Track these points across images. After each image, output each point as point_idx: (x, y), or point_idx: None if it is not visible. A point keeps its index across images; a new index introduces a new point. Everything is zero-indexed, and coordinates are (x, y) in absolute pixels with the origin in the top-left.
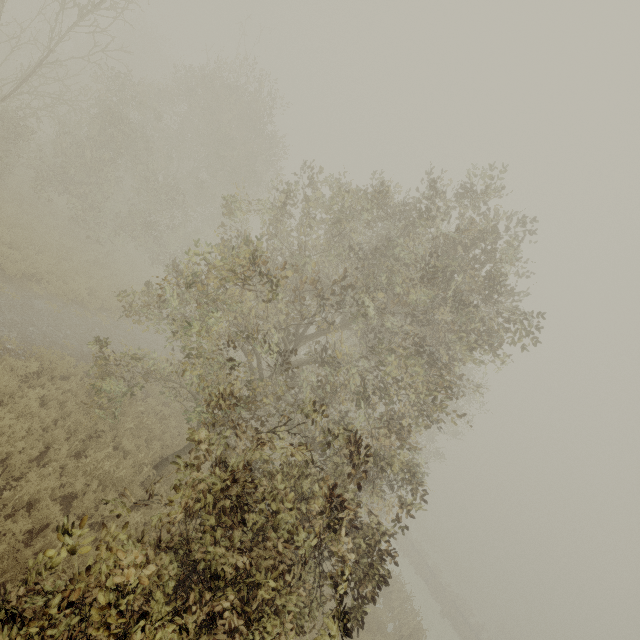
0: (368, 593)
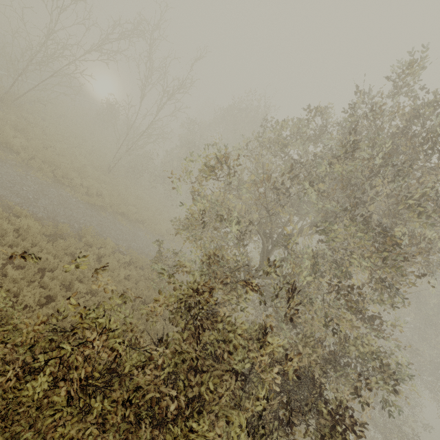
0: None
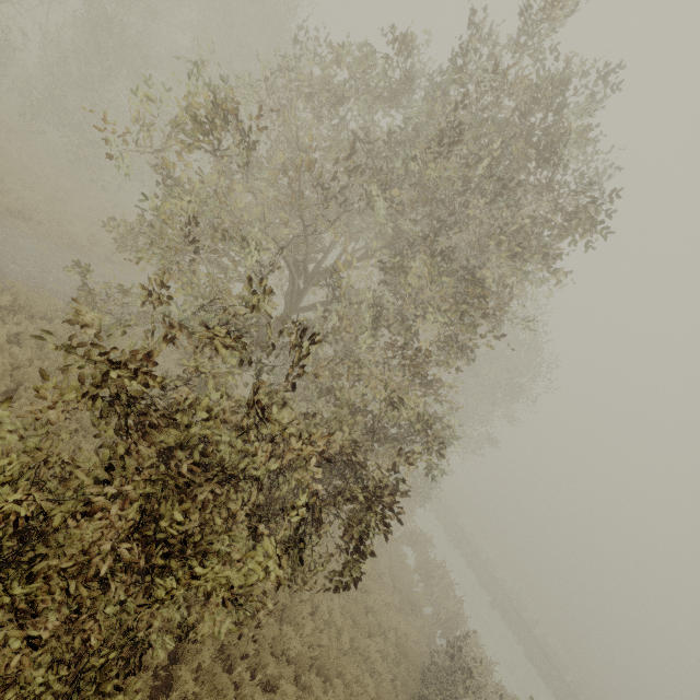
0: (354, 545)
